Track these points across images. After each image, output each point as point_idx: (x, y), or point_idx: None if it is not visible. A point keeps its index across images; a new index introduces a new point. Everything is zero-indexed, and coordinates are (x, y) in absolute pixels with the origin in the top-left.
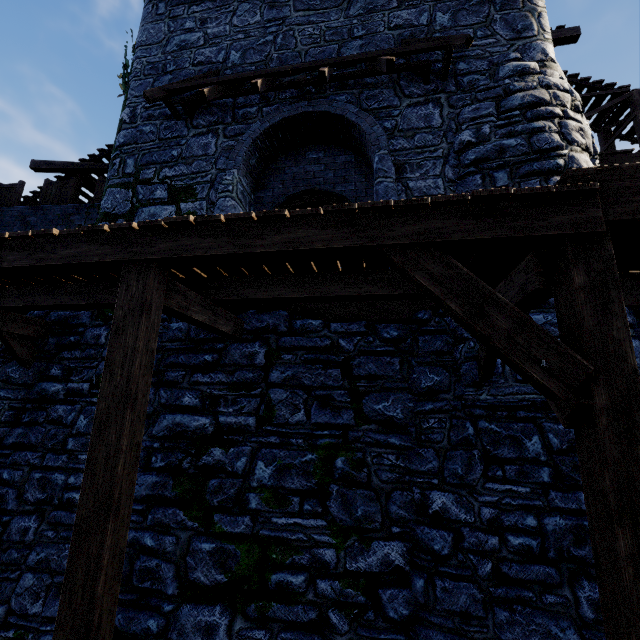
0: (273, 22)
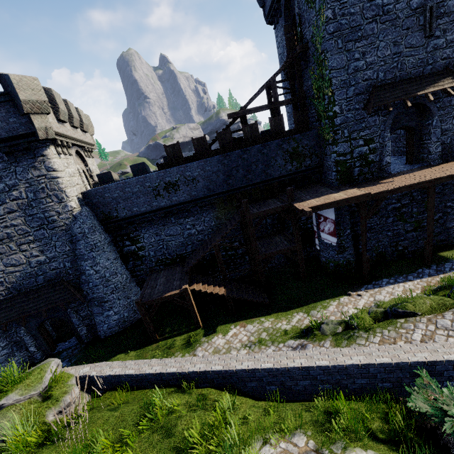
0: (396, 55)
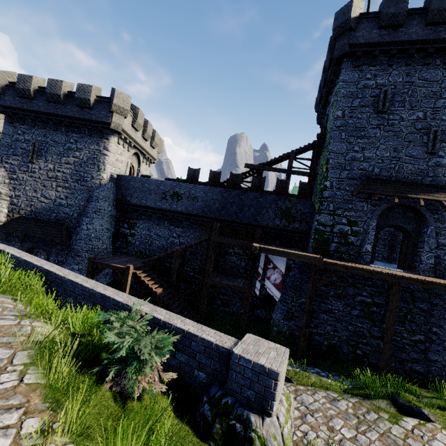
0: (394, 158)
